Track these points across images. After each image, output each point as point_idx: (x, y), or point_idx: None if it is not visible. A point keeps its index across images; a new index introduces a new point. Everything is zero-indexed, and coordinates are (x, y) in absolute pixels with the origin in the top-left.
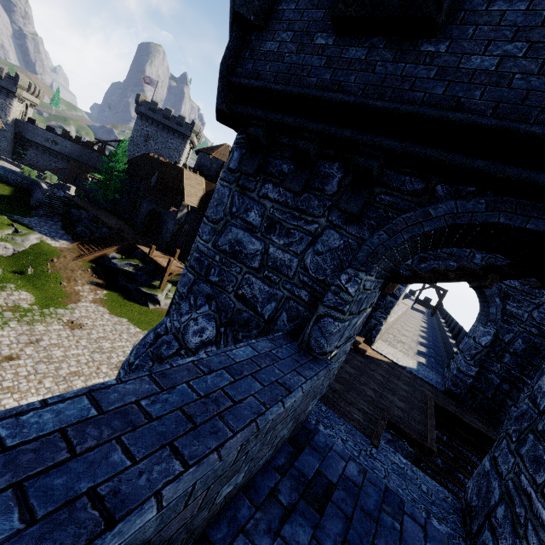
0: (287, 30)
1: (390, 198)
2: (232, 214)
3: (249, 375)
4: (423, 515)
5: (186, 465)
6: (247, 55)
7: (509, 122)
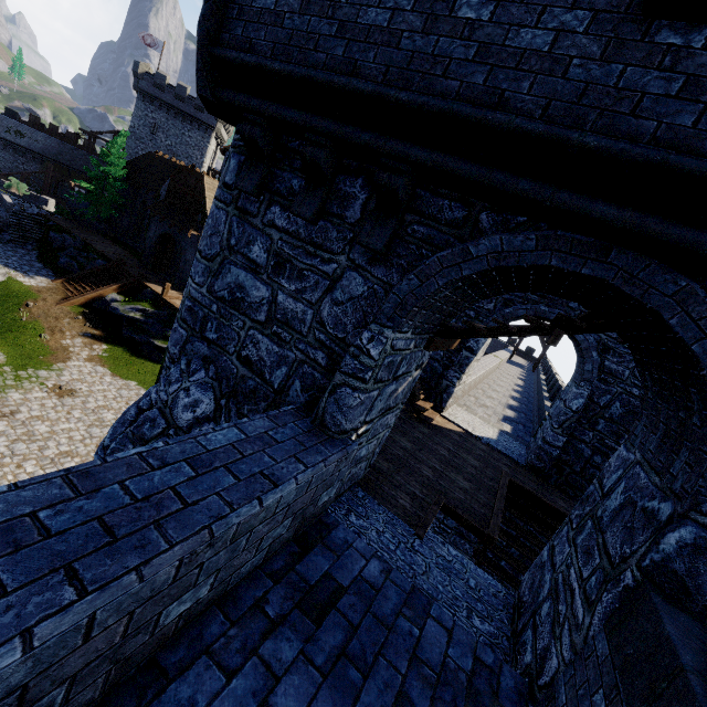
0: None
1: (424, 230)
2: (231, 248)
3: (222, 466)
4: (463, 614)
5: (84, 592)
6: (235, 14)
7: (560, 128)
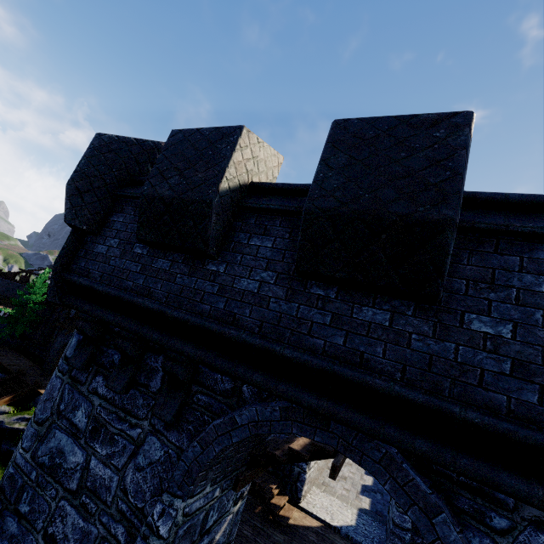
0: (115, 237)
1: (206, 399)
2: (60, 412)
3: None
4: None
5: None
6: (82, 254)
7: (269, 342)
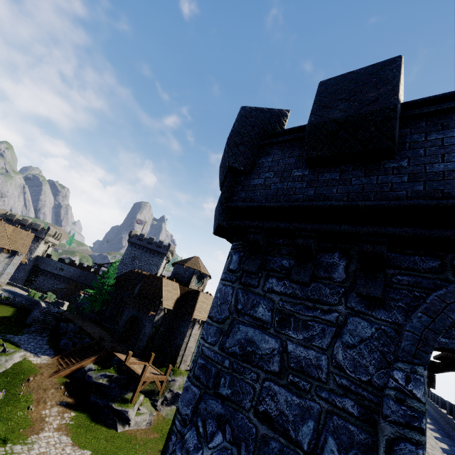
0: (269, 171)
1: (408, 278)
2: (238, 311)
3: None
4: None
5: None
6: (239, 189)
7: None
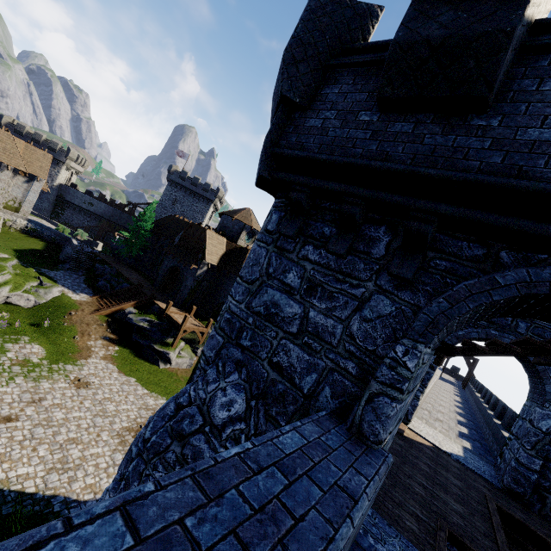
0: (331, 109)
1: (447, 264)
2: (269, 274)
3: (304, 474)
4: None
5: None
6: (291, 130)
7: None
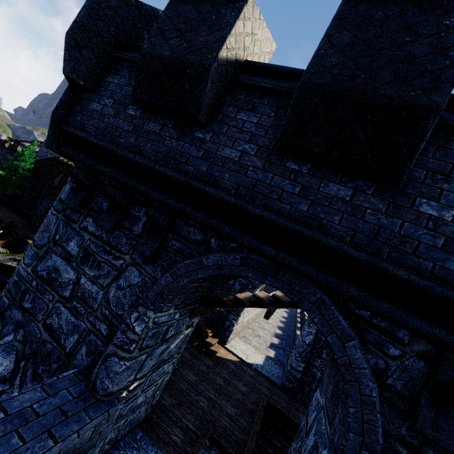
0: (110, 97)
1: (179, 244)
2: (55, 241)
3: None
4: None
5: None
6: (78, 109)
7: (243, 202)
